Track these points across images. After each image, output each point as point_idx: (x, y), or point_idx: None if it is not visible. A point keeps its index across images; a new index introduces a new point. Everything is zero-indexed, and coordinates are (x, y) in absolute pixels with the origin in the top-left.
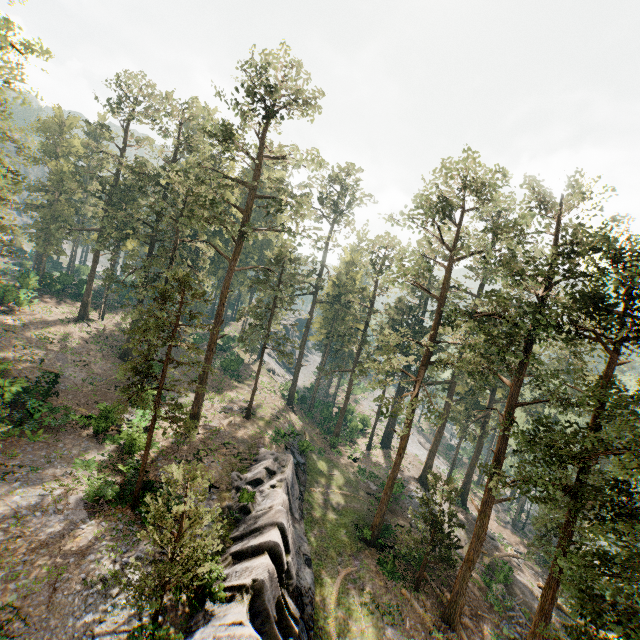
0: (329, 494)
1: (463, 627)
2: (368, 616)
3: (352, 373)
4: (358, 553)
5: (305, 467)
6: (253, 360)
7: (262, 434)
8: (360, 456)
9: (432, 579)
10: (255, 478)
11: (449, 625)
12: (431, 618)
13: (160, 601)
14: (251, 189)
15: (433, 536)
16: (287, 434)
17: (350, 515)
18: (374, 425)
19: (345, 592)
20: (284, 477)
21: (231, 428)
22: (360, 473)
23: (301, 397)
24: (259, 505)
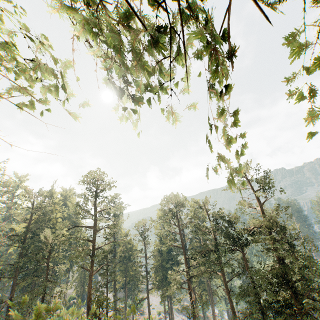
0: None
1: None
2: None
3: (148, 298)
4: None
5: None
6: None
7: None
8: None
9: None
10: None
11: None
12: None
13: None
14: (94, 229)
15: None
16: None
17: None
18: None
19: None
20: None
21: None
22: None
23: None
24: None
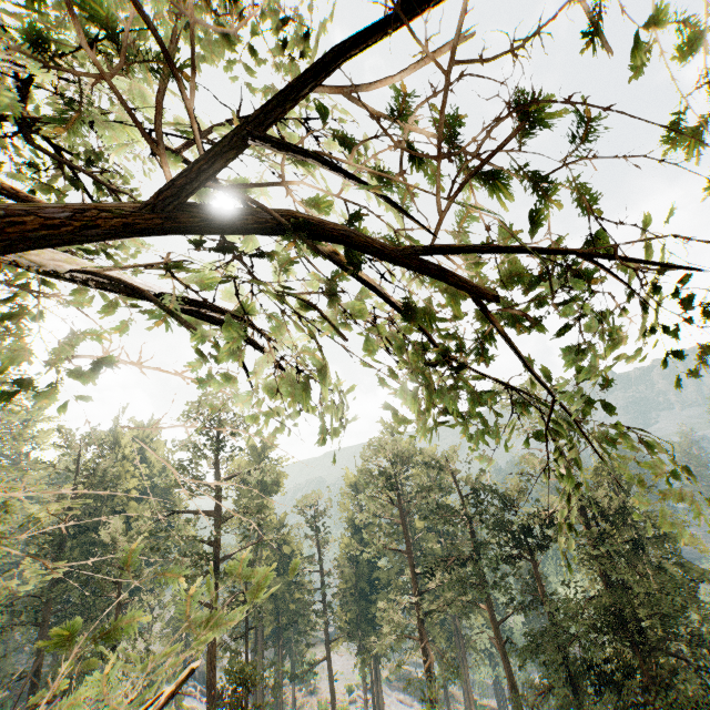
0: None
1: None
2: None
3: (329, 659)
4: None
5: None
6: None
7: None
8: None
9: None
10: None
11: None
12: None
13: None
14: (217, 517)
15: None
16: None
17: None
18: None
19: None
20: None
21: None
22: None
23: None
24: None
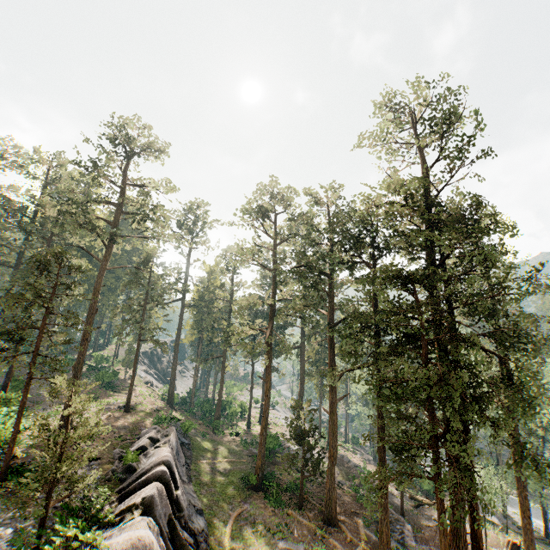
0: (215, 463)
1: (341, 523)
2: (261, 539)
3: (223, 357)
4: (247, 499)
5: (190, 446)
6: (129, 376)
7: (143, 420)
8: (242, 433)
9: (313, 499)
10: (139, 447)
11: (330, 524)
12: (315, 524)
13: (43, 520)
14: (118, 206)
15: (303, 451)
16: (169, 417)
17: (237, 474)
18: (250, 403)
19: (238, 528)
20: (168, 439)
21: (110, 420)
22: (242, 442)
23: (181, 399)
24: (144, 465)
